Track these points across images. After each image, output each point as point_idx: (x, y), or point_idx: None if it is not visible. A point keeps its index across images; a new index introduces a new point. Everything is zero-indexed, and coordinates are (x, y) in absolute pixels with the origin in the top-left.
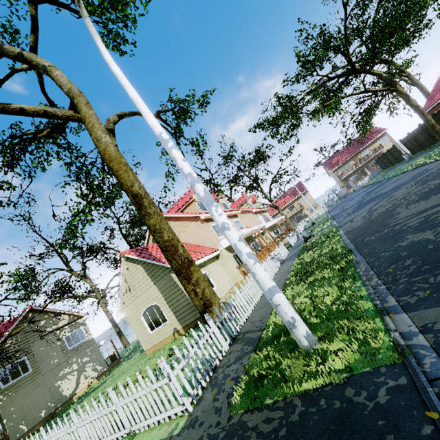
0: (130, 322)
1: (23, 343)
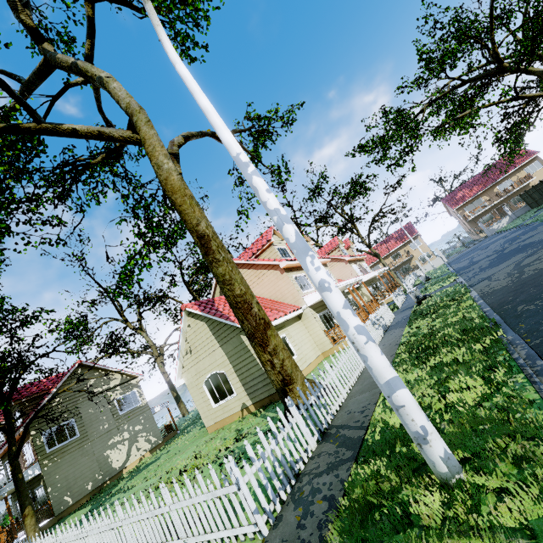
0: (190, 390)
1: (71, 402)
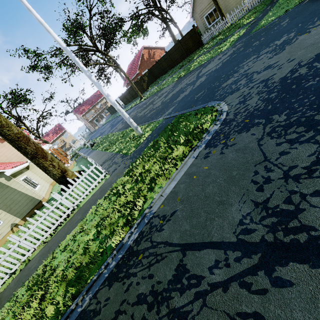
0: None
1: None
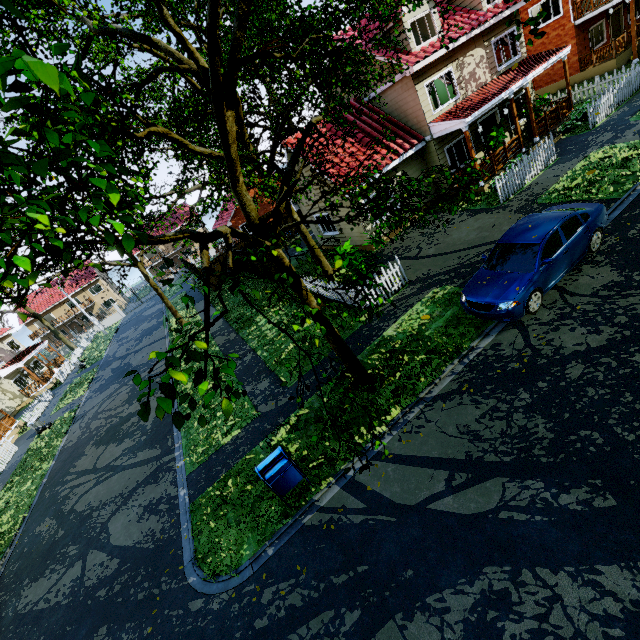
0: None
1: None
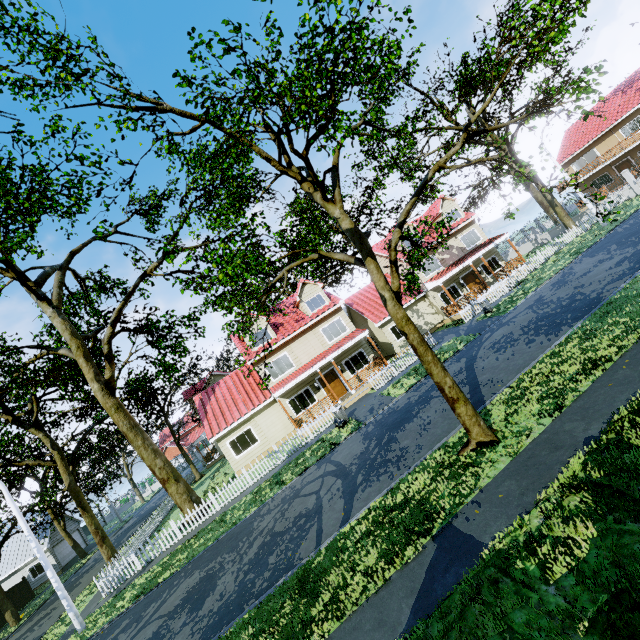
0: None
1: None
